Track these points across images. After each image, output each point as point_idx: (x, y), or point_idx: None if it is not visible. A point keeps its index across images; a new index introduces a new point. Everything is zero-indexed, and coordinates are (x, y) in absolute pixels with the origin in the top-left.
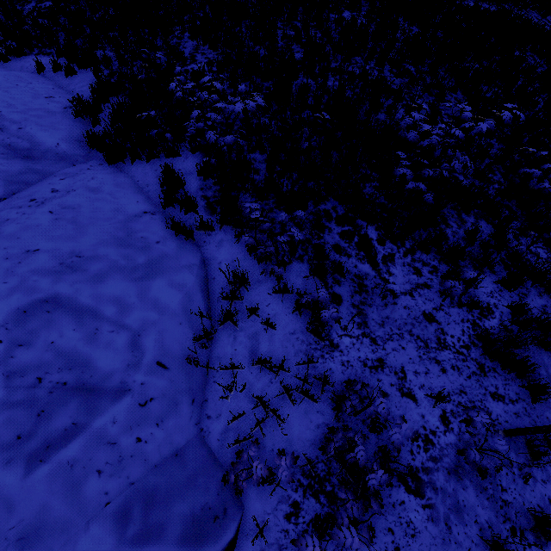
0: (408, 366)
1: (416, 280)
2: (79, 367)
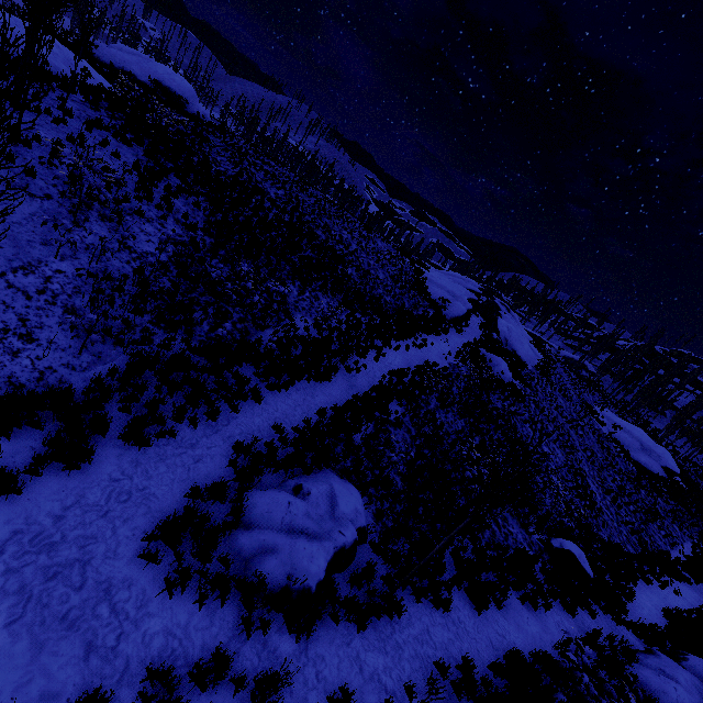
0: (70, 103)
1: (113, 123)
2: None
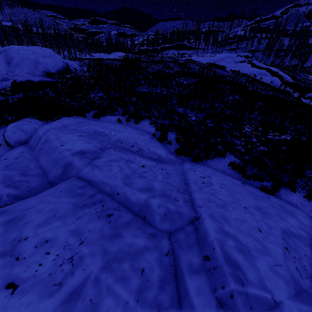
0: None
1: None
2: None
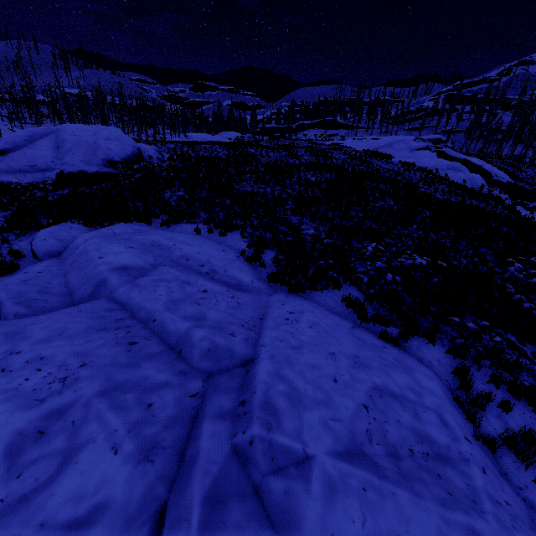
0: None
1: None
2: (425, 440)
